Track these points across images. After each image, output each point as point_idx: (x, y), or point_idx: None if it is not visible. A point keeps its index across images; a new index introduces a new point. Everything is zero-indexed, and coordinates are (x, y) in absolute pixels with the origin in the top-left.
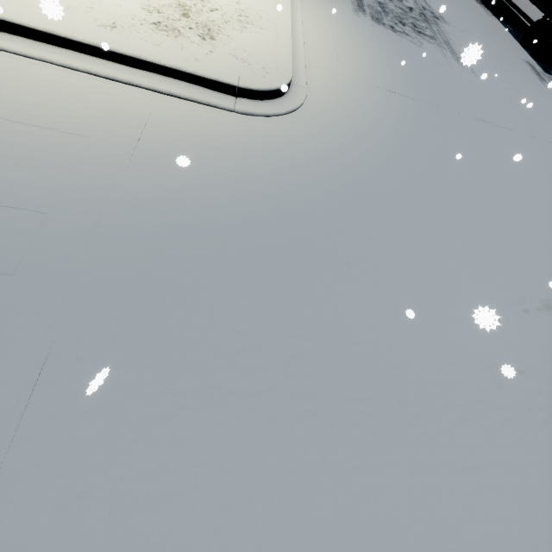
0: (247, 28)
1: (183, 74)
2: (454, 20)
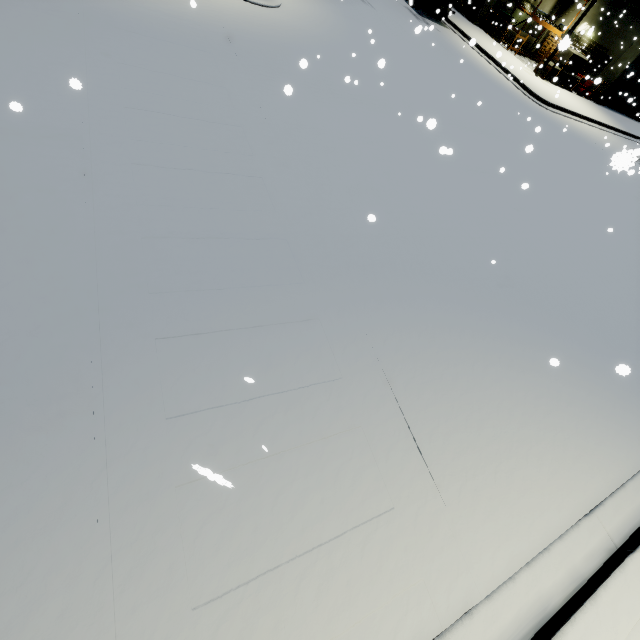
0: None
1: None
2: None
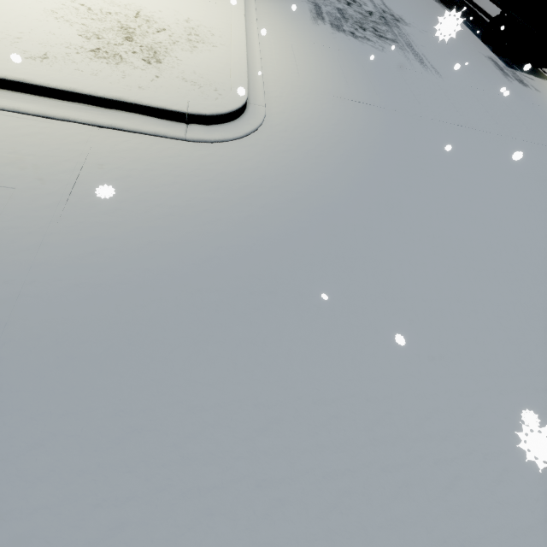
0: (197, 47)
1: (125, 104)
2: (415, 21)
